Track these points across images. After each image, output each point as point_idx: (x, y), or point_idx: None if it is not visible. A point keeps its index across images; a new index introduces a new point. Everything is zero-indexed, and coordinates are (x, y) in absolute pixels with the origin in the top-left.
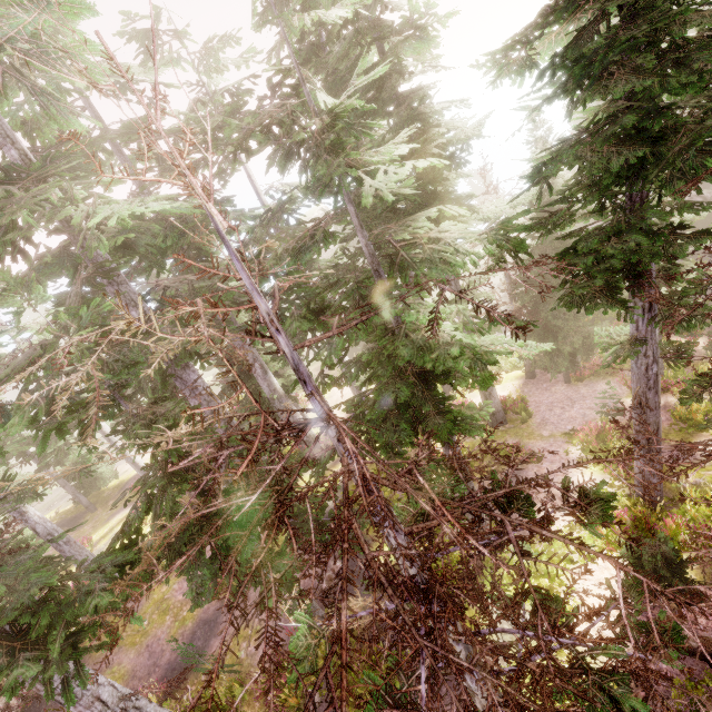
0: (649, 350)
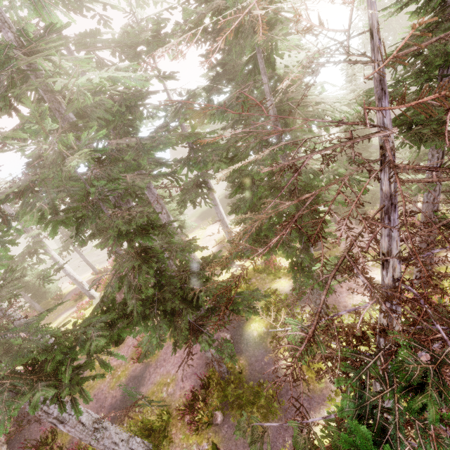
0: (437, 187)
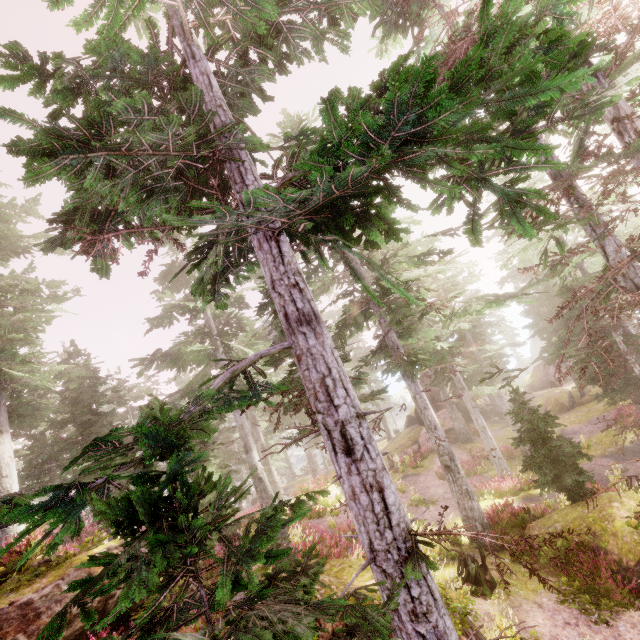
0: None
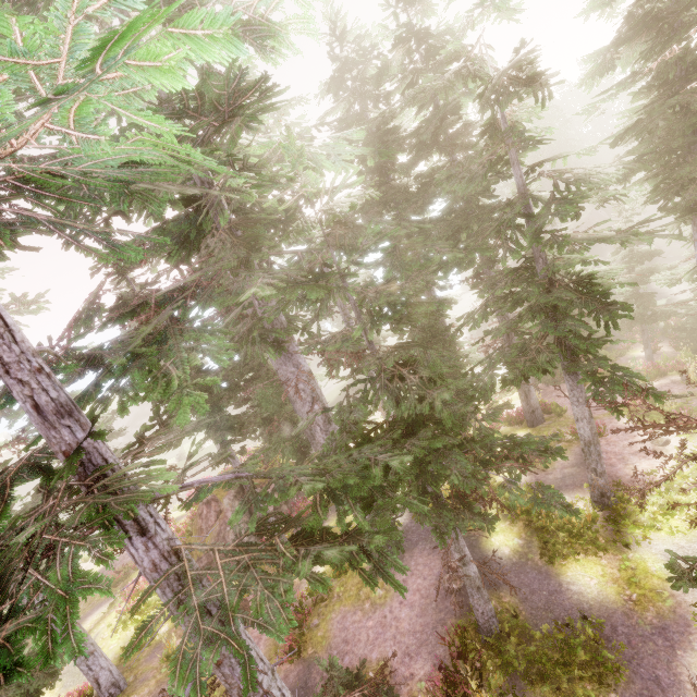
0: None
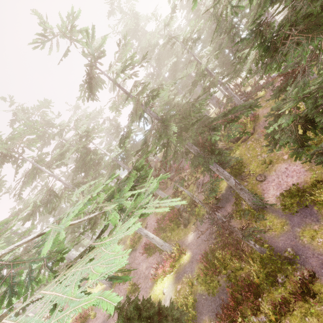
0: None
